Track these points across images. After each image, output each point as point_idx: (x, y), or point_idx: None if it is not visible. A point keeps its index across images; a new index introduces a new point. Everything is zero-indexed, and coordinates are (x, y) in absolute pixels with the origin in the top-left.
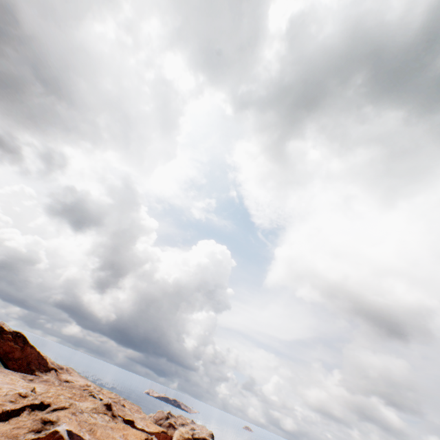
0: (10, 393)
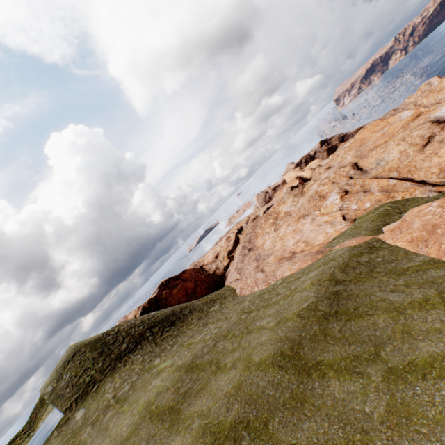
0: (338, 208)
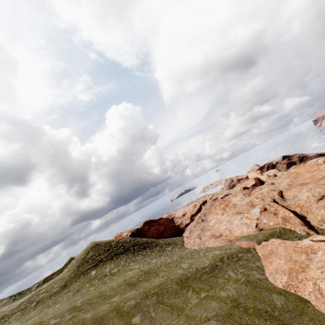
0: (256, 217)
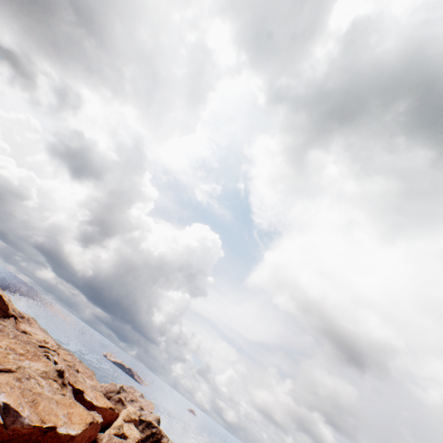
0: None
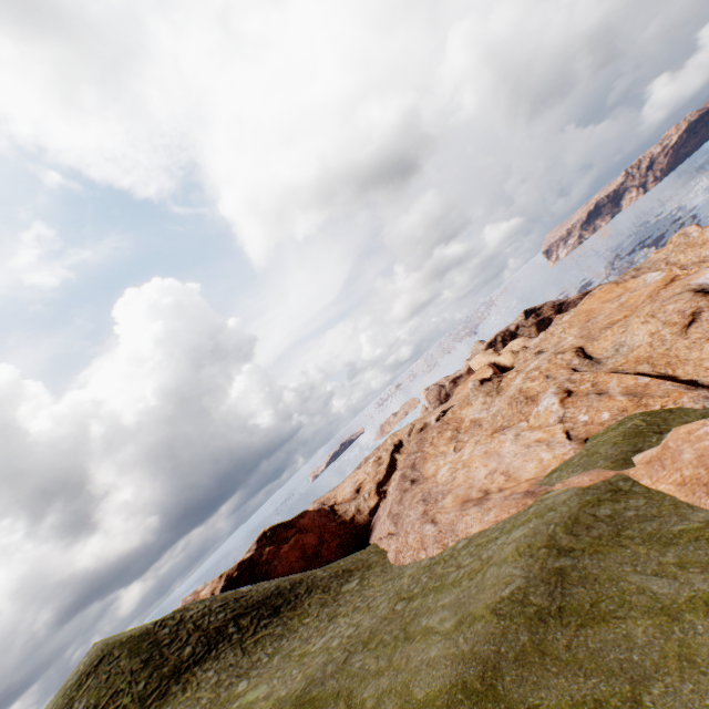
0: (557, 418)
